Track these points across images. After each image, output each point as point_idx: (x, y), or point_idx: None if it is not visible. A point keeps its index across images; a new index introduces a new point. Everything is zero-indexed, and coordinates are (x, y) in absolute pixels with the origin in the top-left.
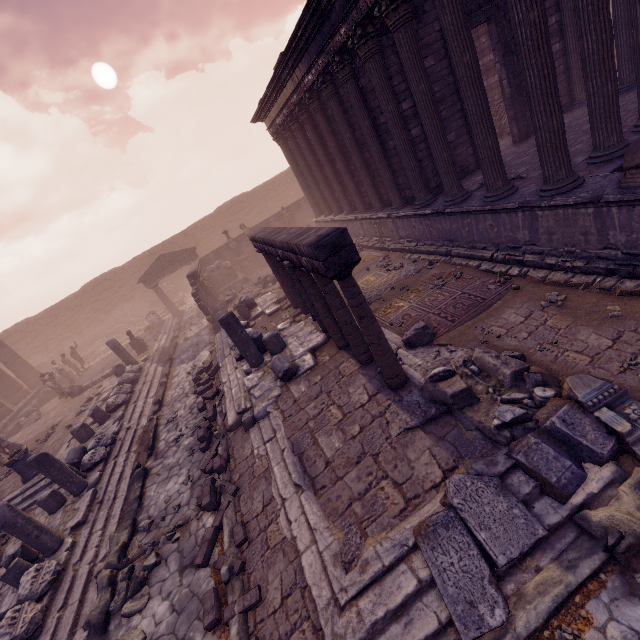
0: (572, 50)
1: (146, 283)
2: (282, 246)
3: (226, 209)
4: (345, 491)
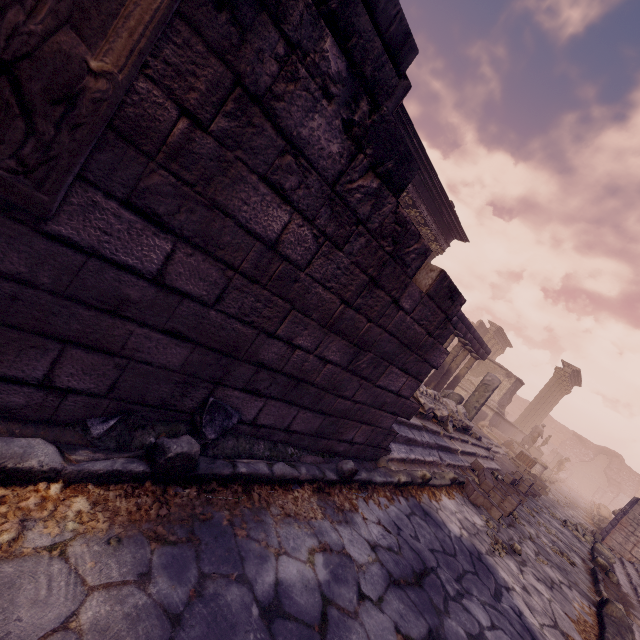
0: None
1: None
2: (478, 337)
3: None
4: (483, 433)
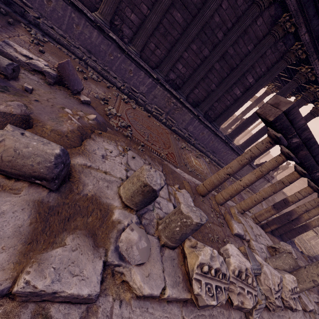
0: None
1: None
2: None
3: None
4: None
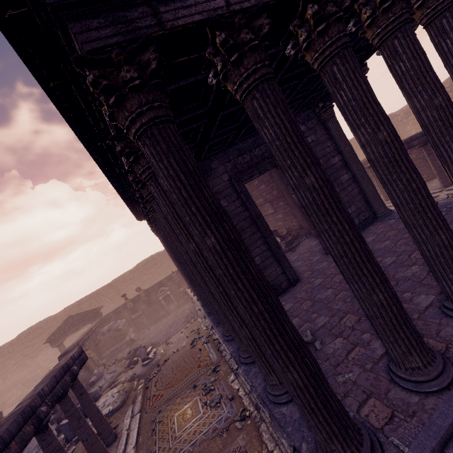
0: (360, 178)
1: (52, 342)
2: None
3: (143, 265)
4: None
